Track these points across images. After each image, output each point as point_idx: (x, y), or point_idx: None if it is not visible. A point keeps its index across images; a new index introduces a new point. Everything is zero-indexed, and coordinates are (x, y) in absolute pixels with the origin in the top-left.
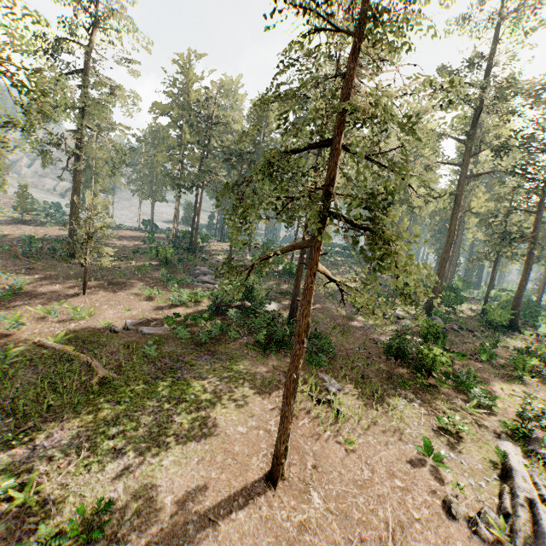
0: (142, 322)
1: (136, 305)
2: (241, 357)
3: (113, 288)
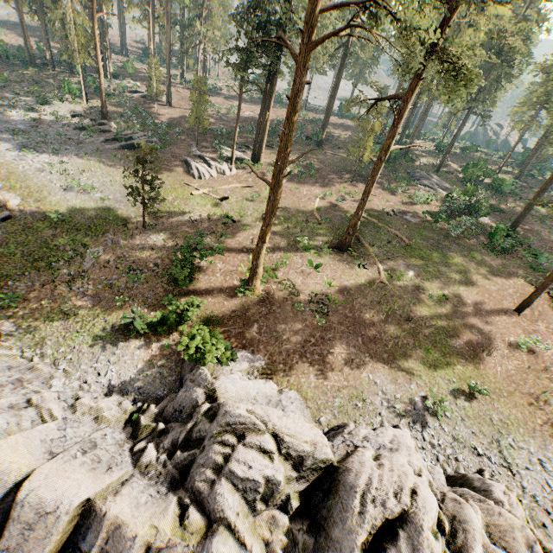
0: (400, 212)
1: (388, 198)
2: (478, 251)
3: (364, 180)
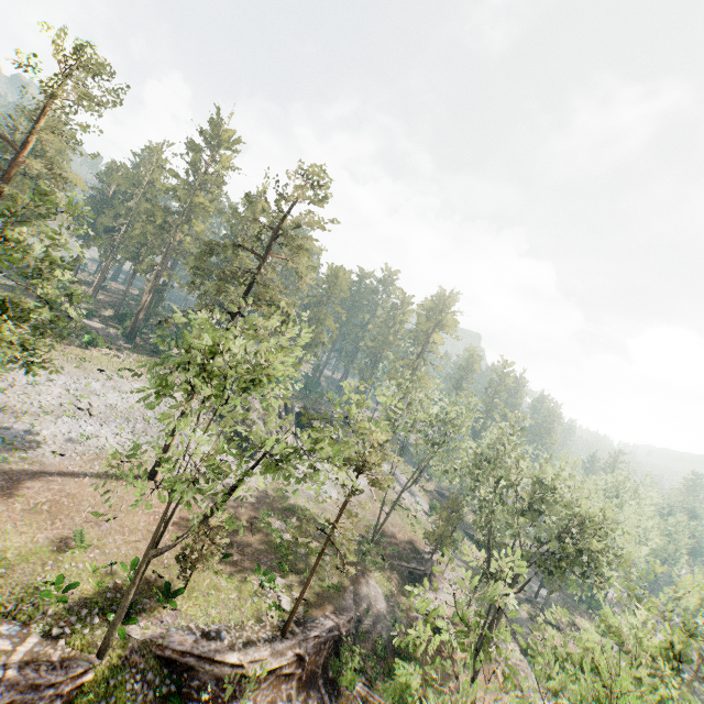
0: None
1: None
2: None
3: None
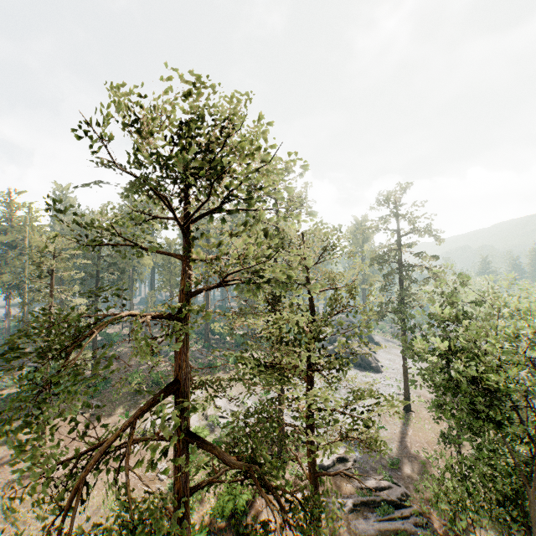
0: None
1: None
2: None
3: None
